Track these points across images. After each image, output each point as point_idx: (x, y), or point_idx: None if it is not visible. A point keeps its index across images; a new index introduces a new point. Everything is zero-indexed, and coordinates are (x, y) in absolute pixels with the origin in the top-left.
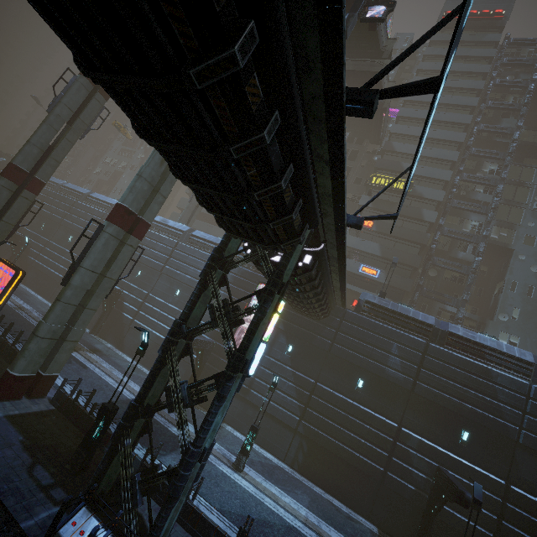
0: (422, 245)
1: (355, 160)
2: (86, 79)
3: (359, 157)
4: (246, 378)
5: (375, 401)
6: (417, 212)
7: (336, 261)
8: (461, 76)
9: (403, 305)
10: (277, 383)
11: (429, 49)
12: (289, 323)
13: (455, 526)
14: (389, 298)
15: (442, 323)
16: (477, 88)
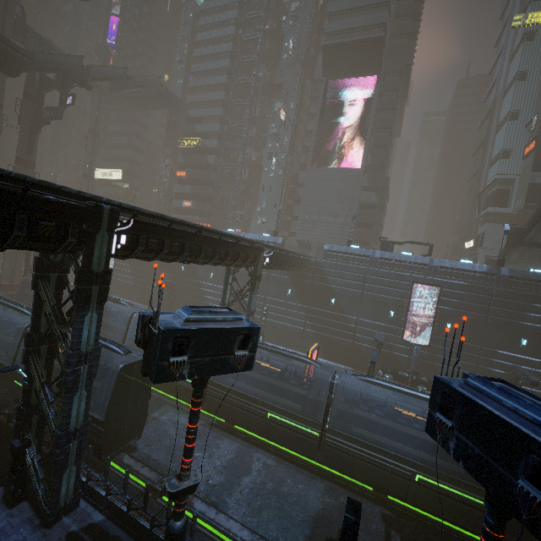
0: (211, 179)
1: (175, 129)
2: None
3: (180, 124)
4: (115, 275)
5: (157, 267)
6: (205, 159)
7: None
8: (221, 41)
9: None
10: None
11: (200, 20)
12: None
13: (181, 300)
14: (199, 216)
15: None
16: (228, 50)
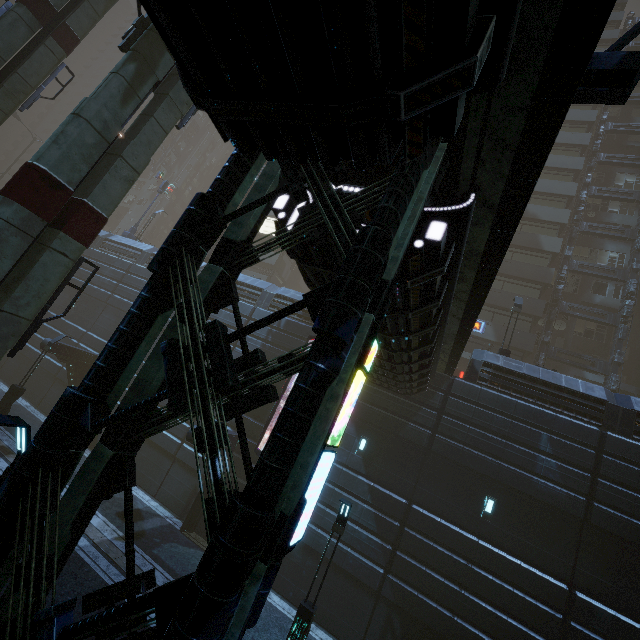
0: (543, 285)
1: None
2: (28, 10)
3: None
4: None
5: (519, 539)
6: (532, 240)
7: (476, 263)
8: None
9: (546, 369)
10: (347, 516)
11: None
12: (359, 402)
13: None
14: None
15: (618, 397)
16: None
